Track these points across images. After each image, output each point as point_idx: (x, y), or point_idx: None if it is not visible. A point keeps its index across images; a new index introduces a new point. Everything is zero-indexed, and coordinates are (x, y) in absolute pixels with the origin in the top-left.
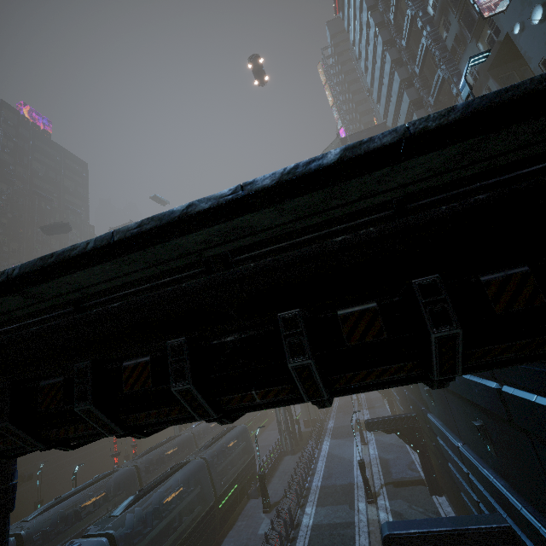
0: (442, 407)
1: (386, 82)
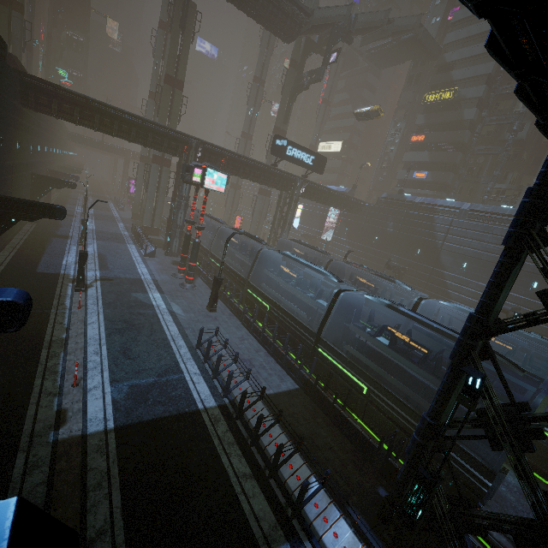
0: (480, 272)
1: (486, 28)
